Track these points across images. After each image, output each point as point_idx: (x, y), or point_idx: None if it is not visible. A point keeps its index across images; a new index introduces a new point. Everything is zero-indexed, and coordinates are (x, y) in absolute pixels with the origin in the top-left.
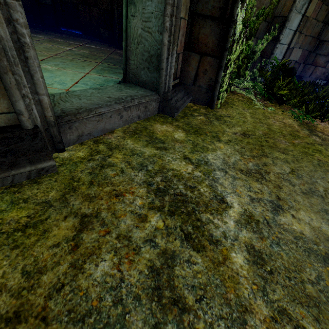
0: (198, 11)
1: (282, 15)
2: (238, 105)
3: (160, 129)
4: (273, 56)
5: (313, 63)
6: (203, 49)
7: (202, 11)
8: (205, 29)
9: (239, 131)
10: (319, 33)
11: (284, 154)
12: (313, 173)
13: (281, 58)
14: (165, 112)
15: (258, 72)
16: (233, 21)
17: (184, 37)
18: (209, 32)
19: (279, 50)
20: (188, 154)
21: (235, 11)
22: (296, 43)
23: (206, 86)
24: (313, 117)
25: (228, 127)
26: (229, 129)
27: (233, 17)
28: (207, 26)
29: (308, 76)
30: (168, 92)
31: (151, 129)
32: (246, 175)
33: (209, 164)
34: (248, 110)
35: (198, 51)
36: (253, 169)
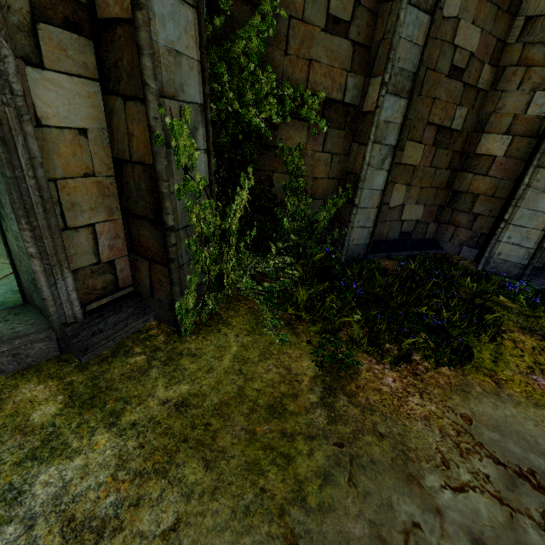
0: (130, 210)
1: (355, 172)
2: (236, 326)
3: (21, 397)
4: (351, 224)
5: (451, 222)
6: (150, 254)
7: (134, 210)
8: (145, 231)
9: (179, 396)
10: (448, 182)
11: (205, 469)
12: (209, 538)
13: (372, 225)
14: (72, 351)
15: (332, 246)
16: (166, 228)
17: (122, 238)
18: (150, 235)
19: (362, 216)
20: (7, 469)
21: (165, 217)
22: (408, 199)
23: (168, 301)
24: (367, 352)
25: (167, 385)
26: (163, 391)
27: (165, 224)
28: (146, 228)
29: (448, 241)
30: (71, 325)
31: (4, 398)
32: (66, 537)
33: (18, 502)
34: (244, 339)
35: (145, 256)
36: (100, 516)
